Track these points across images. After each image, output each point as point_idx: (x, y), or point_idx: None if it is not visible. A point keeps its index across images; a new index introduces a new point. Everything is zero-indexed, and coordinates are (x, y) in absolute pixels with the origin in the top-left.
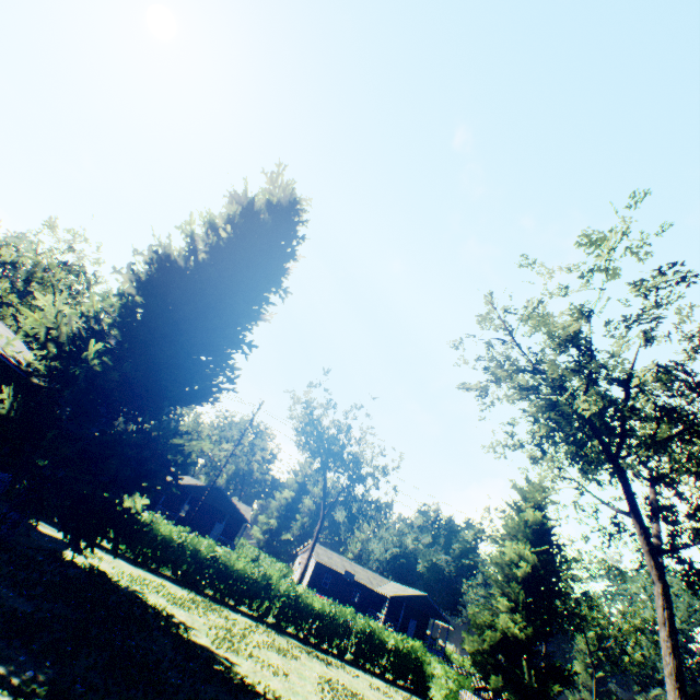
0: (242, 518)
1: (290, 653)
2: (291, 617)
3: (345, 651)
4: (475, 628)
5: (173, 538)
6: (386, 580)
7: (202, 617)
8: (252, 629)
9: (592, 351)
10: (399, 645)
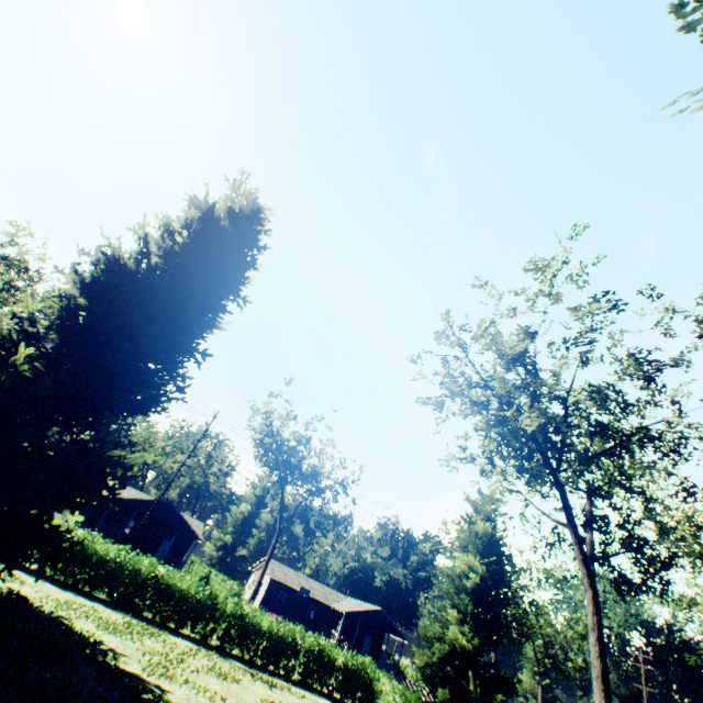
0: (192, 535)
1: (232, 677)
2: (237, 638)
3: (292, 671)
4: (425, 641)
5: (110, 557)
6: (343, 595)
7: (136, 642)
8: (192, 653)
9: (536, 370)
10: (349, 663)
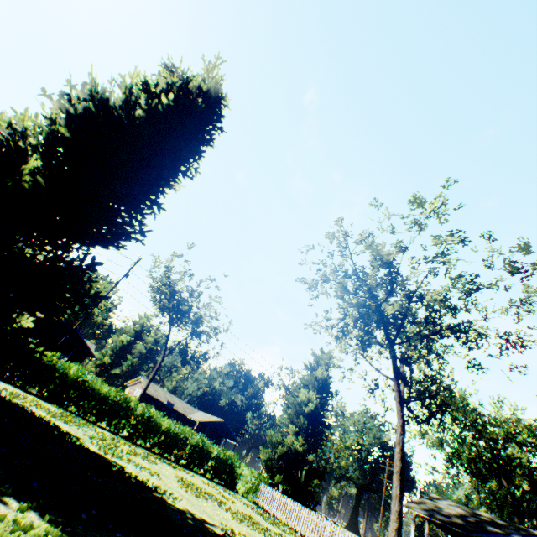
0: (88, 353)
1: (150, 459)
2: (143, 432)
3: (181, 458)
4: (270, 444)
5: (44, 361)
6: (196, 410)
7: (80, 429)
8: (118, 440)
9: (397, 274)
10: (221, 455)
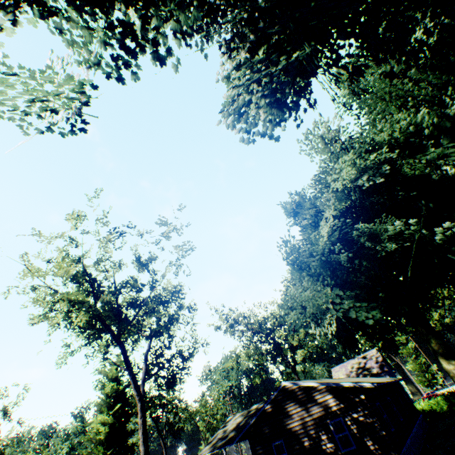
0: None
1: None
2: None
3: None
4: None
5: None
6: None
7: None
8: None
9: (93, 280)
10: None
